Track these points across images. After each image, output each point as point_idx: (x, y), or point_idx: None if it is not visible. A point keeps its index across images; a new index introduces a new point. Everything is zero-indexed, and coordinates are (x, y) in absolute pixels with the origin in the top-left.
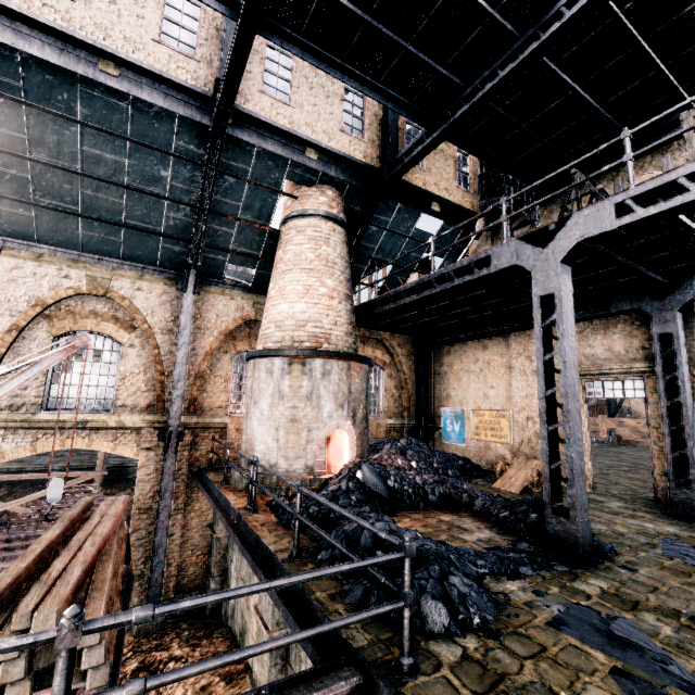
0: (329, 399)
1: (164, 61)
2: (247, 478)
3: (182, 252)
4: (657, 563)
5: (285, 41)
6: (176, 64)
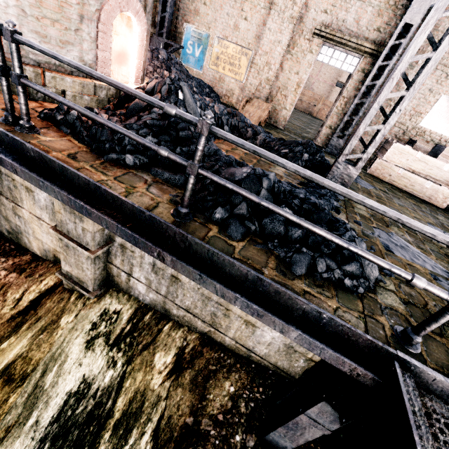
0: None
1: None
2: None
3: None
4: (357, 187)
5: None
6: None
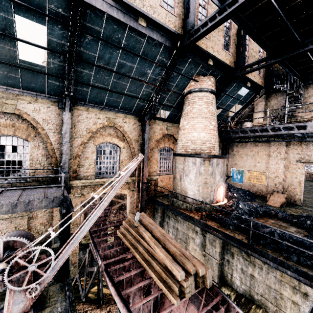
0: (218, 174)
1: (164, 17)
2: (198, 208)
3: (144, 105)
4: None
5: (234, 18)
6: (168, 19)
